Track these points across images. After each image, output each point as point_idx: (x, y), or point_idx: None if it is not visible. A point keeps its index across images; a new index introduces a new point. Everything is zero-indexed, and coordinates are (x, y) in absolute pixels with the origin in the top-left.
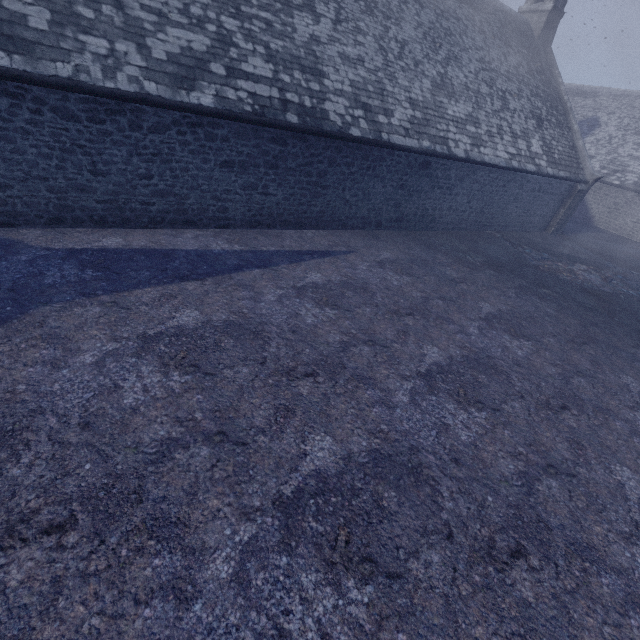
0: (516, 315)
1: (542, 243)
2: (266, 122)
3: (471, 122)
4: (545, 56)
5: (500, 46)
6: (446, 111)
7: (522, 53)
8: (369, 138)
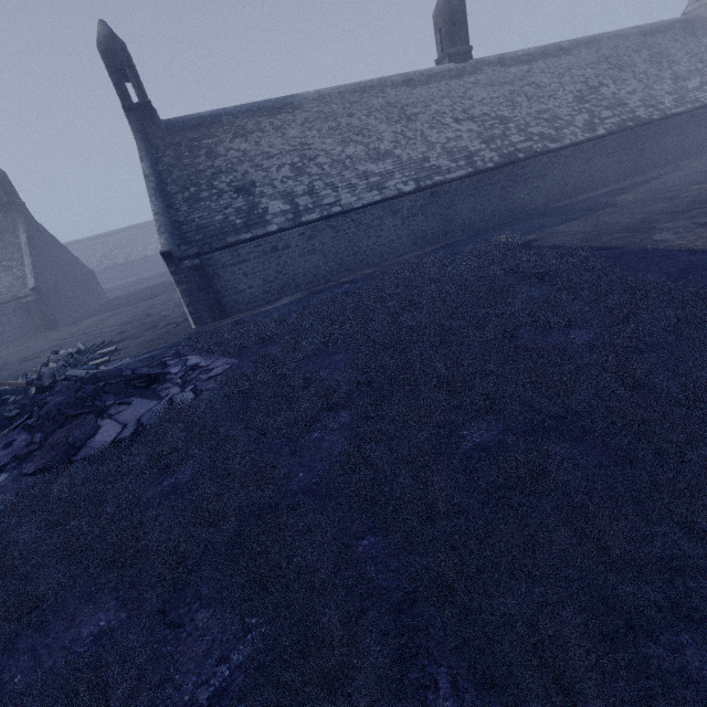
0: None
1: None
2: (622, 130)
3: (704, 85)
4: None
5: (691, 40)
6: (687, 88)
7: None
8: (662, 117)
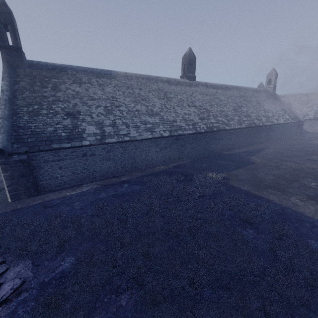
0: (311, 150)
1: (299, 138)
2: (250, 127)
3: (273, 116)
4: (276, 95)
5: (267, 98)
6: (268, 116)
7: (271, 97)
8: (263, 125)
